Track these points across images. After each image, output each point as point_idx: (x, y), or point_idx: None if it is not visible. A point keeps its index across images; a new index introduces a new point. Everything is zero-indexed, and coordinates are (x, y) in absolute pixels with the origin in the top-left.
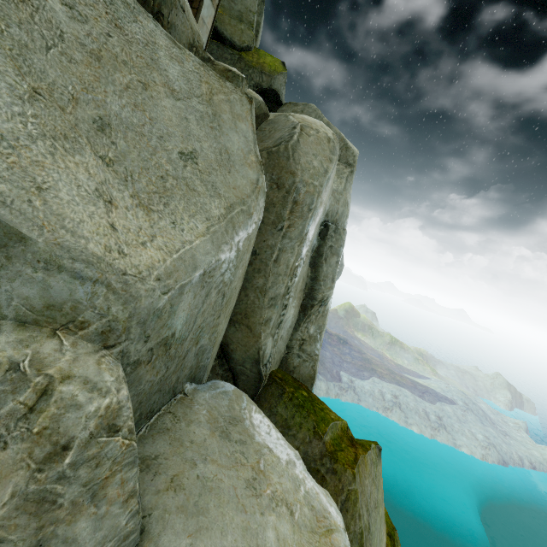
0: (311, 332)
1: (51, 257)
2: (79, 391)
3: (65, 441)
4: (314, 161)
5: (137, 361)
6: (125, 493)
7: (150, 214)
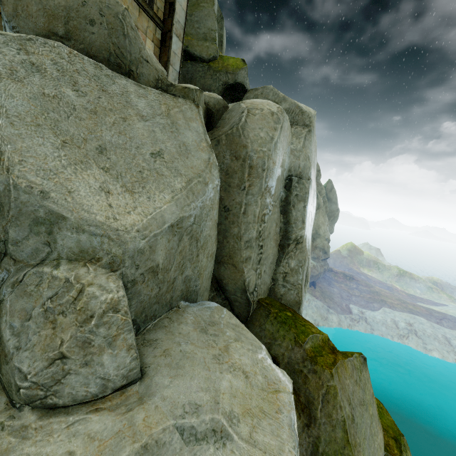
0: (292, 266)
1: (79, 226)
2: (97, 290)
3: (91, 313)
4: (260, 133)
5: (134, 280)
6: (127, 346)
7: (133, 195)
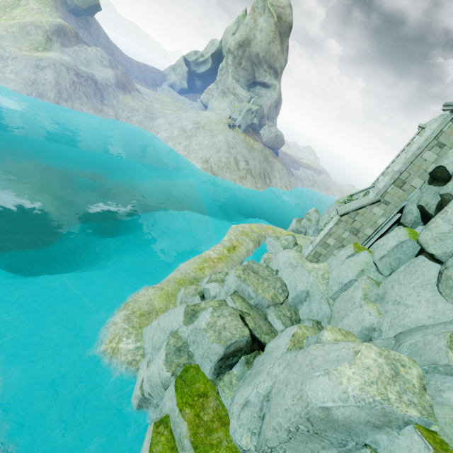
0: None
1: None
2: None
3: None
4: None
5: None
6: None
7: None
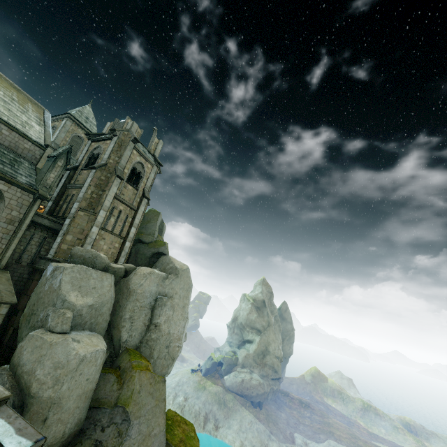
0: (153, 337)
1: (69, 302)
2: (68, 314)
3: (65, 317)
4: (136, 281)
5: (76, 316)
6: (69, 325)
7: (83, 297)
